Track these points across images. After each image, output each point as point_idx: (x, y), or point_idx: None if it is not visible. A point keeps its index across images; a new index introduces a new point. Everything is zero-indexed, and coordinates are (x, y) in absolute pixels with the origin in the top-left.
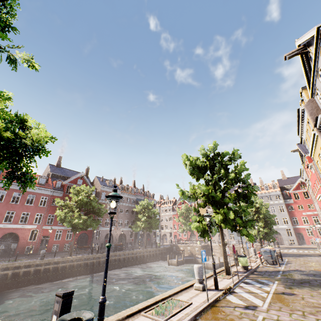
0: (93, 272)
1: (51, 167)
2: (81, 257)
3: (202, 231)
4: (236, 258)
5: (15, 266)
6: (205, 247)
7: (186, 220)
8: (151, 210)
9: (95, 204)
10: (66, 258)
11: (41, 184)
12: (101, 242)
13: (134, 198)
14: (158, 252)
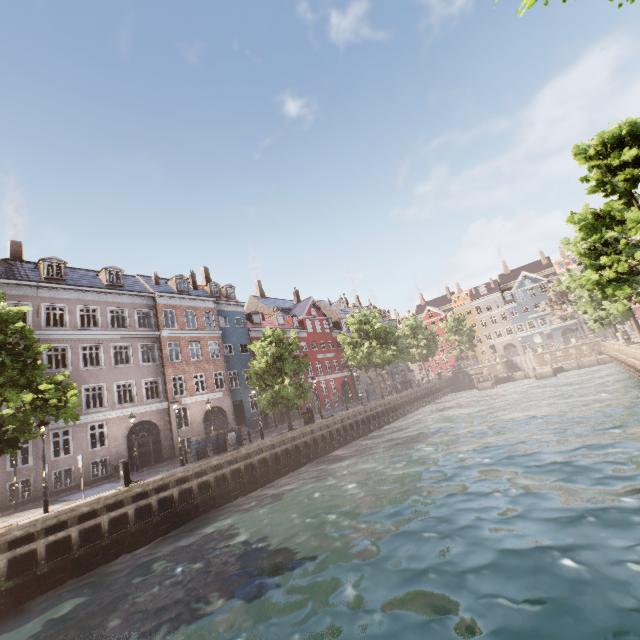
0: (409, 412)
1: (259, 300)
2: (396, 397)
3: (621, 311)
4: (628, 338)
5: (362, 411)
6: (508, 363)
7: (459, 337)
8: (427, 330)
9: (395, 330)
10: (387, 399)
11: (281, 325)
12: (364, 389)
13: None
14: (446, 383)
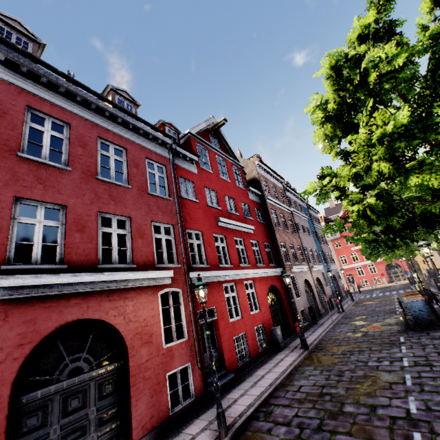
0: None
1: None
2: None
3: None
4: None
5: None
6: None
7: None
8: None
9: None
10: None
11: None
12: (305, 305)
13: (299, 202)
14: None
